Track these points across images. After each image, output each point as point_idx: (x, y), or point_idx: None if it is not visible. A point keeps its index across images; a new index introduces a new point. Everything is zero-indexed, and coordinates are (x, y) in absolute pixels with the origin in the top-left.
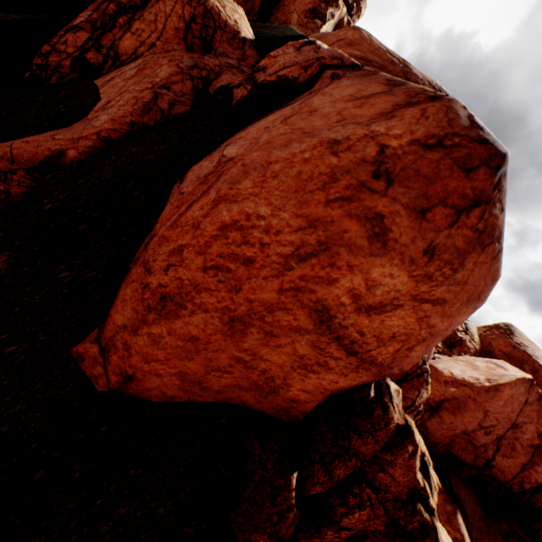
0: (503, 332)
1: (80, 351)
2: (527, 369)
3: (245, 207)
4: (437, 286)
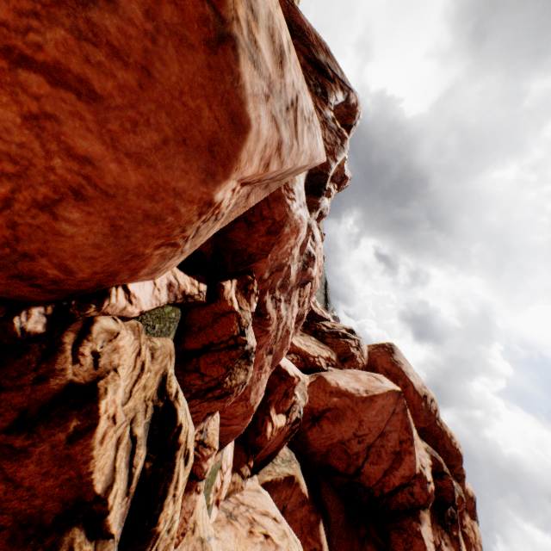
0: (387, 350)
1: None
2: (400, 384)
3: None
4: (41, 20)
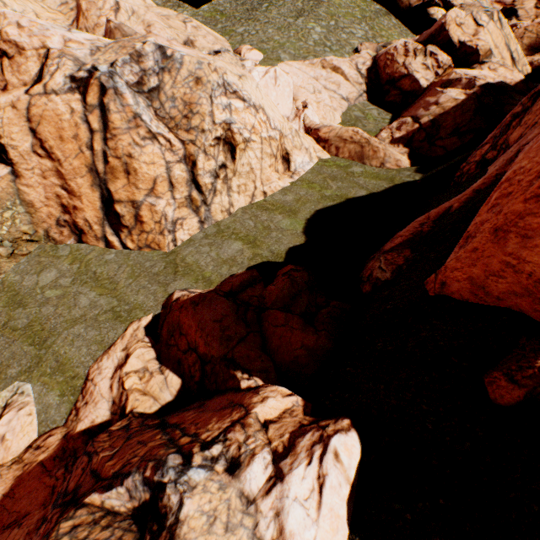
0: None
1: (427, 280)
2: None
3: (514, 168)
4: None
